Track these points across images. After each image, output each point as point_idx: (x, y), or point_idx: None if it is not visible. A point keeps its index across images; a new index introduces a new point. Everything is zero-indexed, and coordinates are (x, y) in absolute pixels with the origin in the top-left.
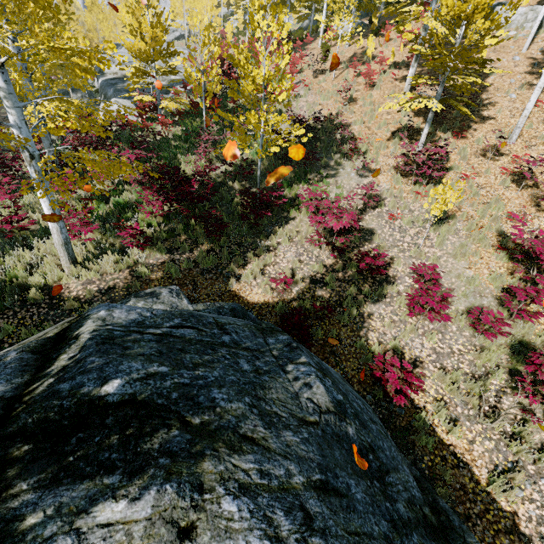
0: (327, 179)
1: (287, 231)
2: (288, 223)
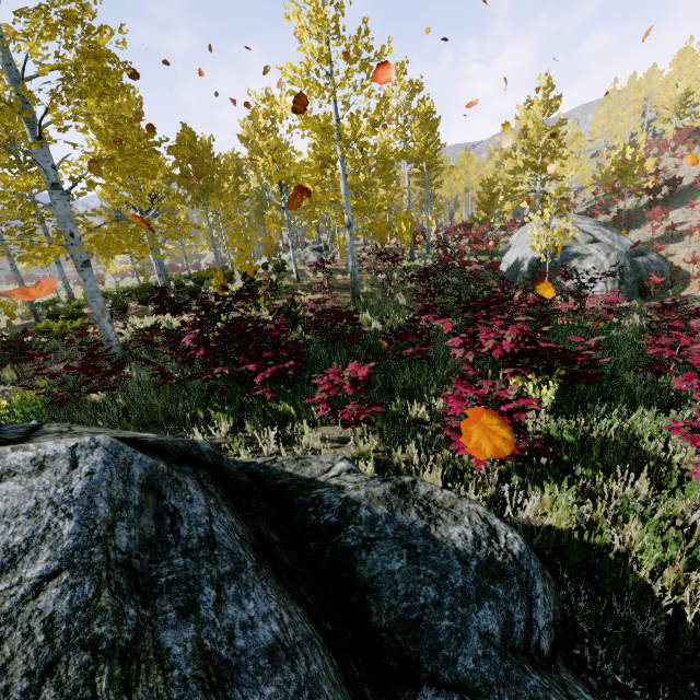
0: (677, 209)
1: (635, 230)
2: (638, 229)
